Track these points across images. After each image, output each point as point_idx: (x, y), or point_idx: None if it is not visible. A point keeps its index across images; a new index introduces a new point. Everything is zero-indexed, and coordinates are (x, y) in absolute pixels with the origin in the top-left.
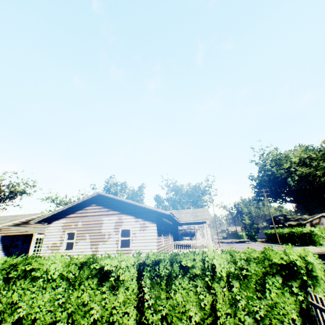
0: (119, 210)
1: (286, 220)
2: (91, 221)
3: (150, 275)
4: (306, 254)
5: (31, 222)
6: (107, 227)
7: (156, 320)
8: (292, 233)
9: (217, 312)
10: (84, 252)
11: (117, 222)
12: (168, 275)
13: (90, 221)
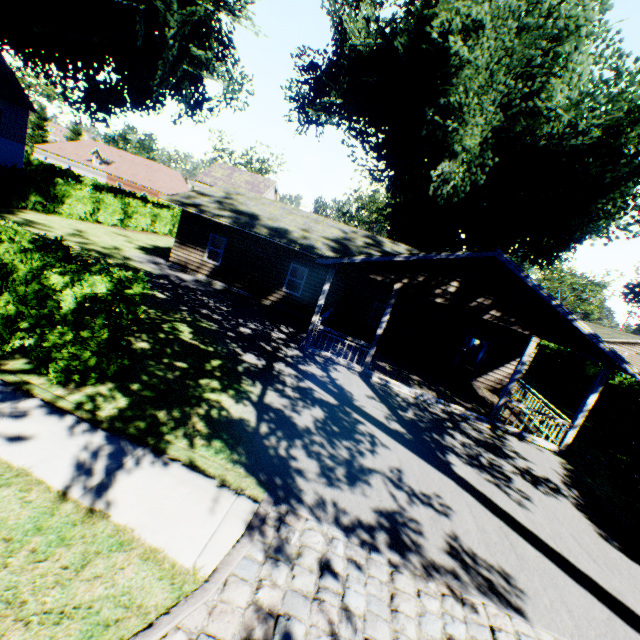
0: None
1: None
2: (634, 356)
3: None
4: None
5: None
6: None
7: None
8: None
9: None
10: None
11: None
12: None
13: (633, 355)
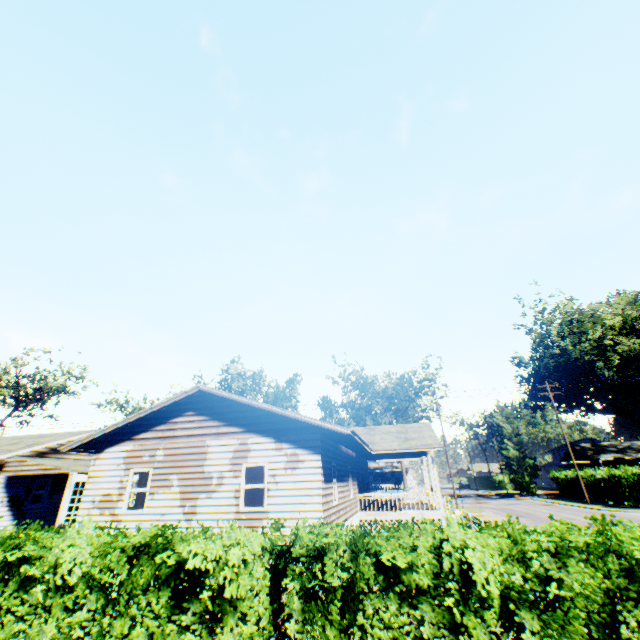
0: (242, 426)
1: (597, 450)
2: (183, 448)
3: (301, 587)
4: None
5: (61, 448)
6: (216, 460)
7: None
8: (616, 480)
9: None
10: (166, 515)
11: (236, 450)
12: (348, 589)
13: (181, 448)
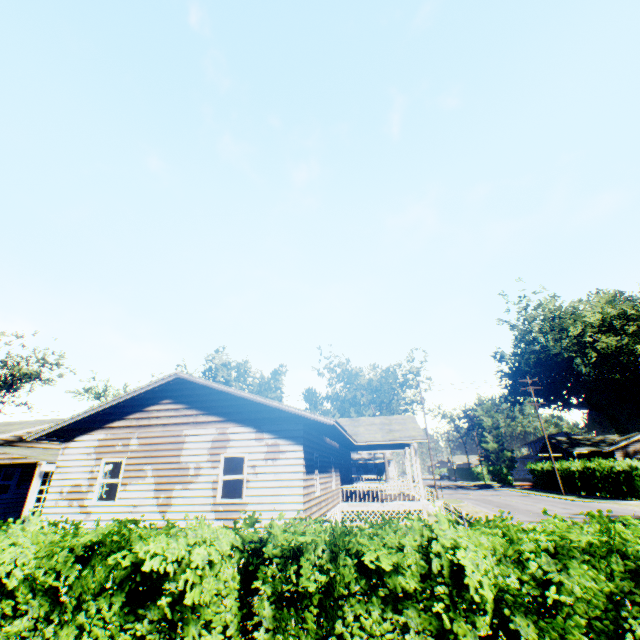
0: (222, 415)
1: (572, 443)
2: (158, 437)
3: (273, 591)
4: None
5: (27, 436)
6: (193, 451)
7: None
8: (590, 472)
9: None
10: (139, 507)
11: (215, 440)
12: (325, 593)
13: (156, 437)
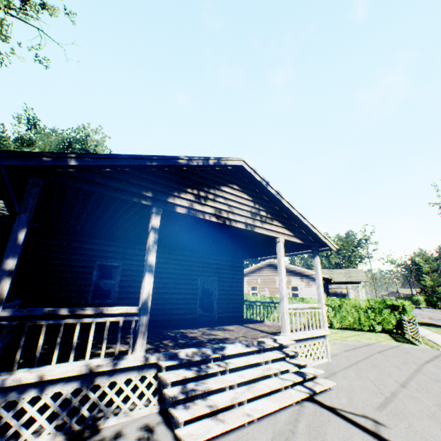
0: (287, 273)
1: None
2: (267, 279)
3: (330, 306)
4: (404, 302)
5: None
6: None
7: (334, 321)
8: None
9: (360, 319)
10: None
11: (286, 280)
12: (338, 306)
13: (266, 279)
